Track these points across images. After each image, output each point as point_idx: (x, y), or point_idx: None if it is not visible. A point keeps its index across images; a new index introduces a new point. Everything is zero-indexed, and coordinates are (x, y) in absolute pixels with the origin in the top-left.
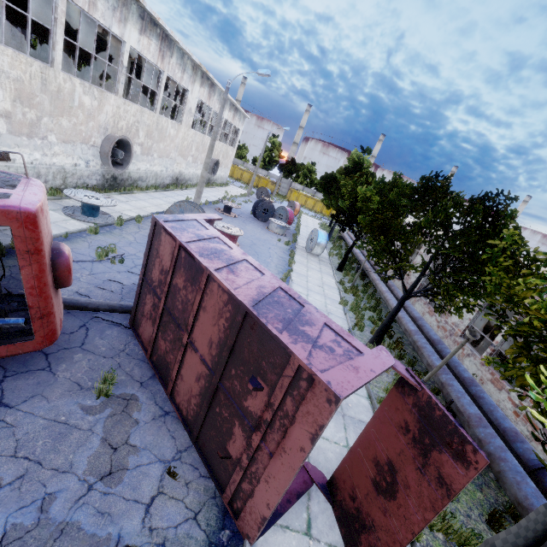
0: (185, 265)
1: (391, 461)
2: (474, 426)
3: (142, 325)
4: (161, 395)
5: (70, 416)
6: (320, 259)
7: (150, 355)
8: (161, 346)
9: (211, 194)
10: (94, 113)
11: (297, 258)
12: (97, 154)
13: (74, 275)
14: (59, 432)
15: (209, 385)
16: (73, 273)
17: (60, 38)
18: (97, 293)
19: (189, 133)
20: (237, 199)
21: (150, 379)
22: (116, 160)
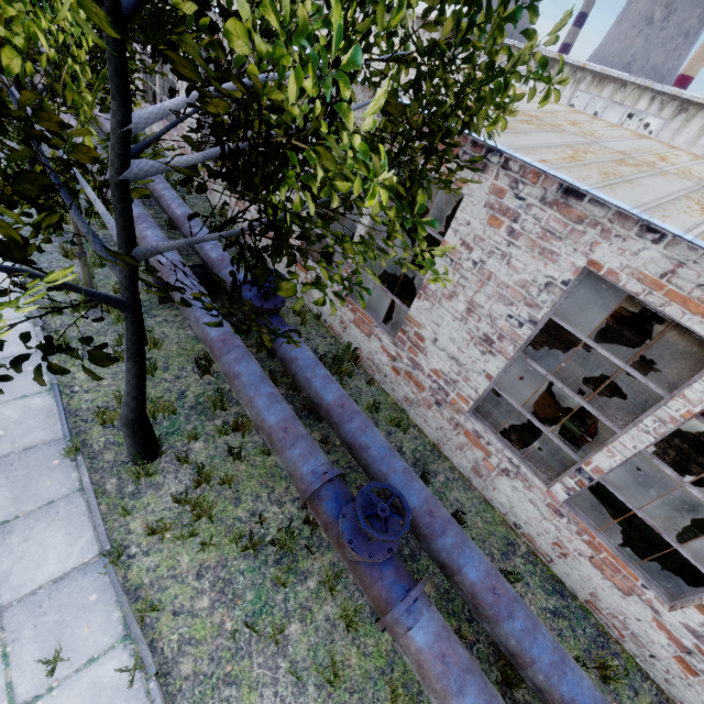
0: None
1: None
2: (166, 278)
3: None
4: None
5: None
6: None
7: None
8: None
9: None
10: None
11: None
12: None
13: None
14: None
15: None
16: None
17: None
18: None
19: None
20: None
21: None
22: None
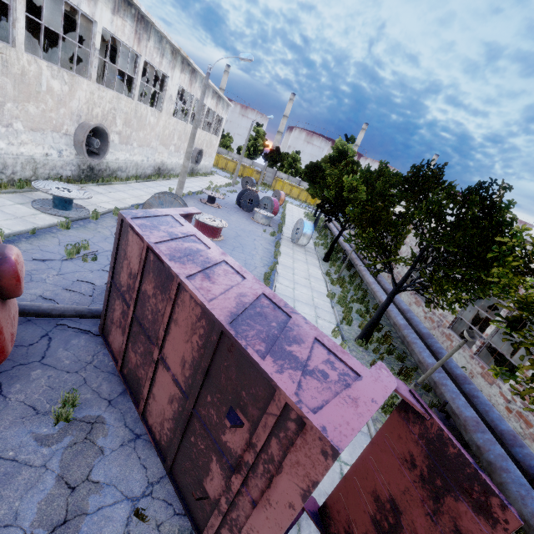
0: (153, 269)
1: (393, 499)
2: (472, 430)
3: (112, 333)
4: (133, 414)
5: (20, 450)
6: (305, 249)
7: (121, 367)
8: (131, 359)
9: (195, 184)
10: (65, 99)
11: (282, 249)
12: (70, 143)
13: (39, 276)
14: (4, 473)
15: (183, 409)
16: (39, 274)
17: (21, 14)
18: (64, 296)
19: (170, 122)
20: (221, 189)
21: (120, 396)
22: (92, 149)
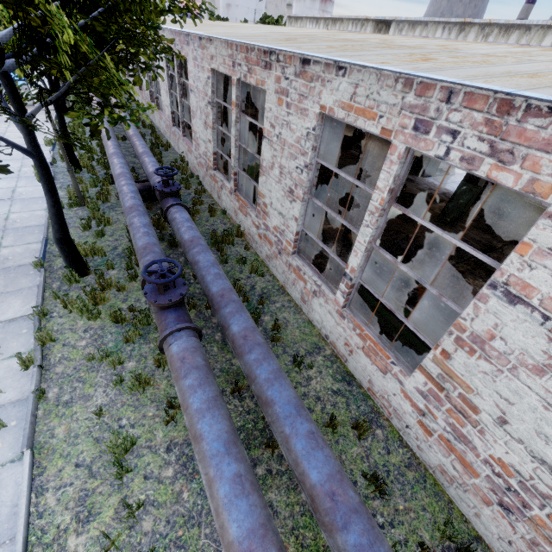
0: None
1: None
2: (116, 182)
3: None
4: None
5: None
6: None
7: None
8: None
9: None
10: None
11: None
12: None
13: None
14: None
15: None
16: None
17: None
18: None
19: None
20: None
21: None
22: None
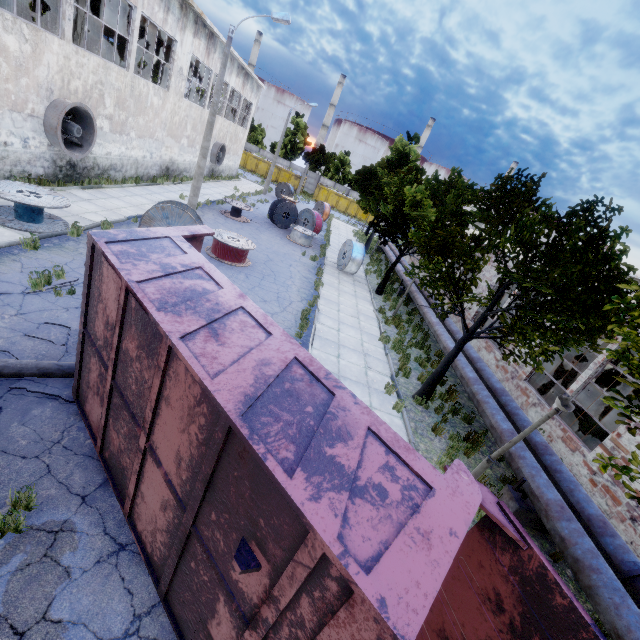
0: (136, 321)
1: None
2: (555, 518)
3: (88, 400)
4: (116, 515)
5: None
6: (354, 279)
7: (101, 448)
8: (113, 440)
9: (215, 190)
10: (27, 64)
11: (325, 278)
12: (39, 128)
13: None
14: None
15: (180, 522)
16: None
17: None
18: (24, 346)
19: (181, 105)
20: (250, 198)
21: (100, 489)
22: (72, 139)
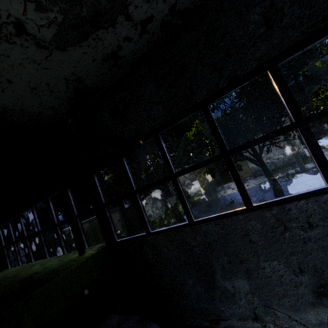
0: None
1: None
2: None
3: None
4: None
5: None
6: None
7: None
8: None
9: None
10: None
11: None
12: None
13: None
14: None
15: None
16: None
17: None
18: None
19: None
20: None
21: None
22: None
